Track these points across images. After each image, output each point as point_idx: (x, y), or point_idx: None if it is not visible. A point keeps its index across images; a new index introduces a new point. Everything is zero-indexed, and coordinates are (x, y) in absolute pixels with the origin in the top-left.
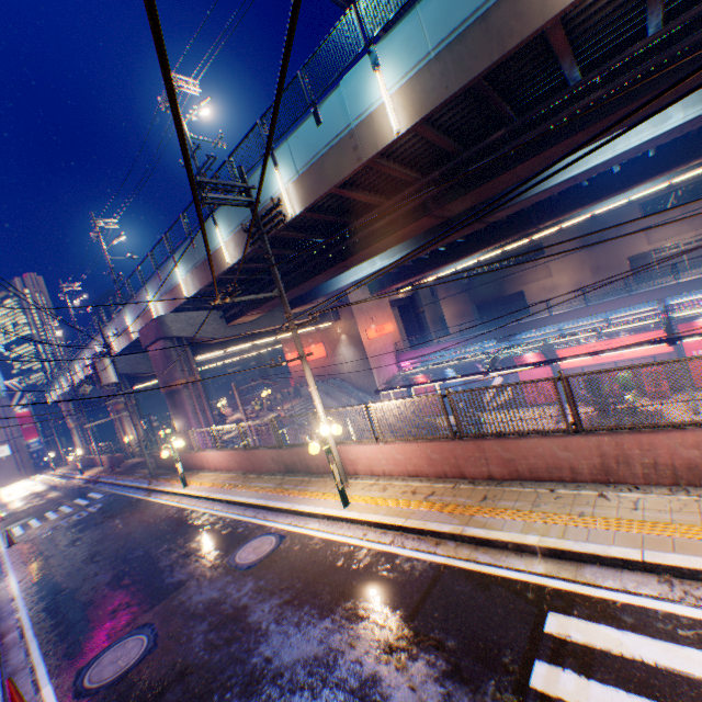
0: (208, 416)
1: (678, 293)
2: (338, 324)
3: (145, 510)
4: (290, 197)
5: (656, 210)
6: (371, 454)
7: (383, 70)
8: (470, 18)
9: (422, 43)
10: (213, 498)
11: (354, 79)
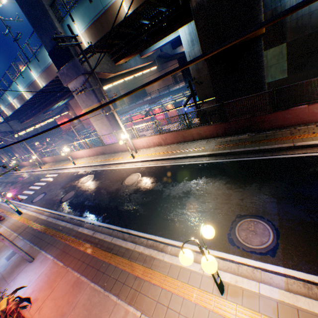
0: (25, 152)
1: (151, 102)
2: (70, 112)
3: (11, 177)
4: (15, 104)
5: None
6: (48, 159)
7: (20, 86)
8: (29, 84)
9: (24, 84)
10: (25, 172)
11: (15, 85)
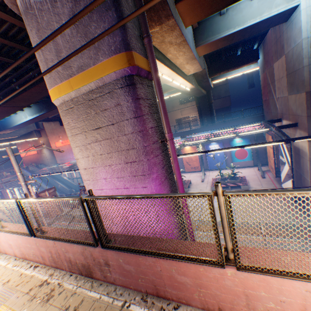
0: None
1: None
2: (41, 138)
3: None
4: None
5: (184, 103)
6: None
7: None
8: None
9: None
10: None
11: None
